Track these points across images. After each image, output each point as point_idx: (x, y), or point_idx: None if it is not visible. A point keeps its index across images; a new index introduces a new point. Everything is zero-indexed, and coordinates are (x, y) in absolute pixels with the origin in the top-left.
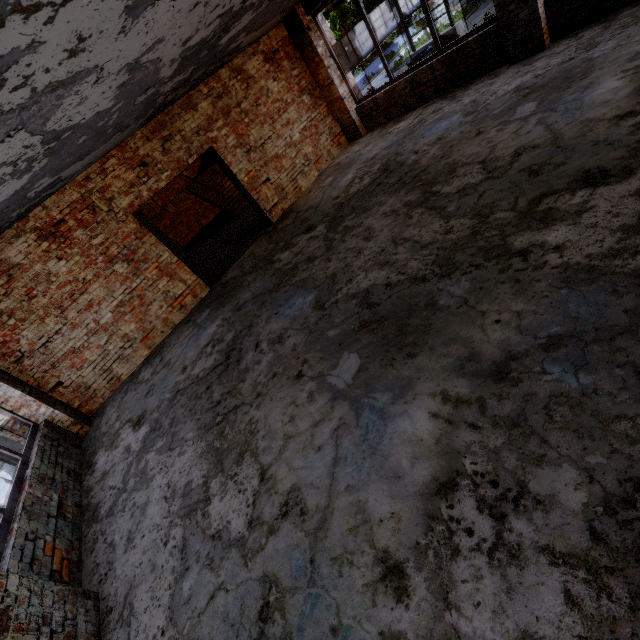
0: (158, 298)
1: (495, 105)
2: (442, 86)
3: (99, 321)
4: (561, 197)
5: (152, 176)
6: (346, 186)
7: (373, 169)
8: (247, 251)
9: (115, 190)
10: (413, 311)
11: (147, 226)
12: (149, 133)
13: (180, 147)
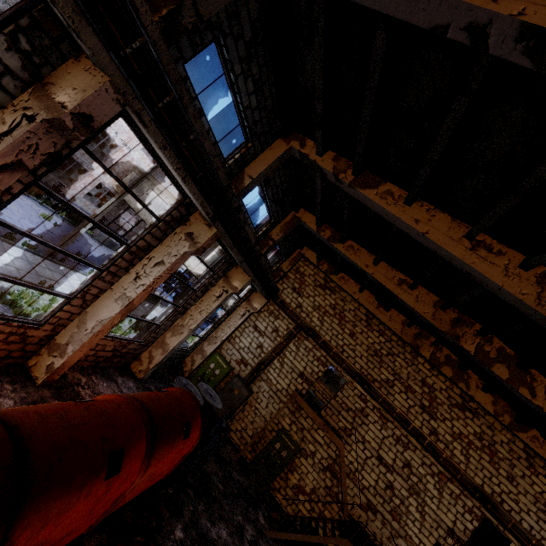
0: None
1: None
2: None
3: None
4: None
5: None
6: None
7: None
8: None
9: None
10: None
11: None
12: None
13: None
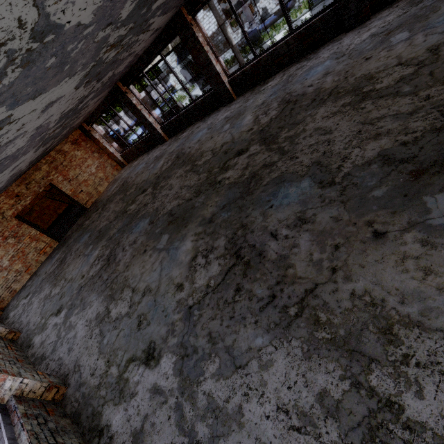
0: (32, 251)
1: (150, 162)
2: (146, 149)
3: (2, 266)
4: (138, 197)
5: (22, 200)
6: (112, 191)
7: (121, 183)
8: (76, 223)
9: (5, 209)
10: (106, 230)
11: (22, 221)
12: (19, 183)
13: (35, 186)
